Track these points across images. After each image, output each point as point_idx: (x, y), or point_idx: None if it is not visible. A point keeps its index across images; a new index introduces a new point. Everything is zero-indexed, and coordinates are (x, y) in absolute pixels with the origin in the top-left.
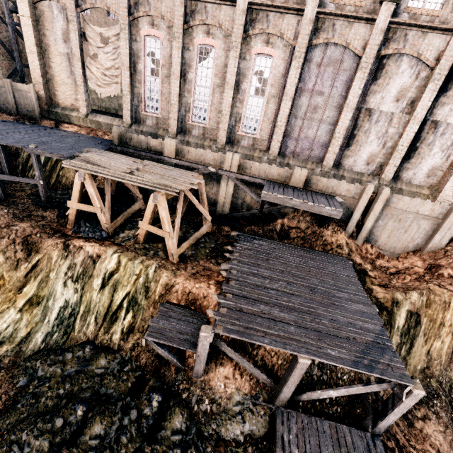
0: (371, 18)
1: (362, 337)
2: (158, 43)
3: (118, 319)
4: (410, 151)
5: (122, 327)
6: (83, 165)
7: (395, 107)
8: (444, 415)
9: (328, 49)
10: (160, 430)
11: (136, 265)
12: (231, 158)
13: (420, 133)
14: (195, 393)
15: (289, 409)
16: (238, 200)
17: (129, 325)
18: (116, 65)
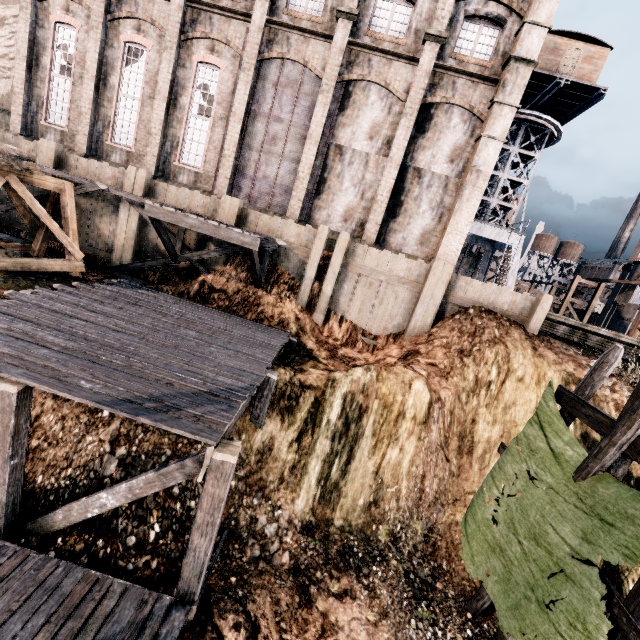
0: (328, 34)
1: (191, 385)
2: (75, 35)
3: None
4: (395, 207)
5: None
6: None
7: (369, 146)
8: (387, 592)
9: (285, 66)
10: None
11: None
12: (134, 174)
13: (404, 183)
14: None
15: (7, 542)
16: (148, 245)
17: None
18: (11, 54)
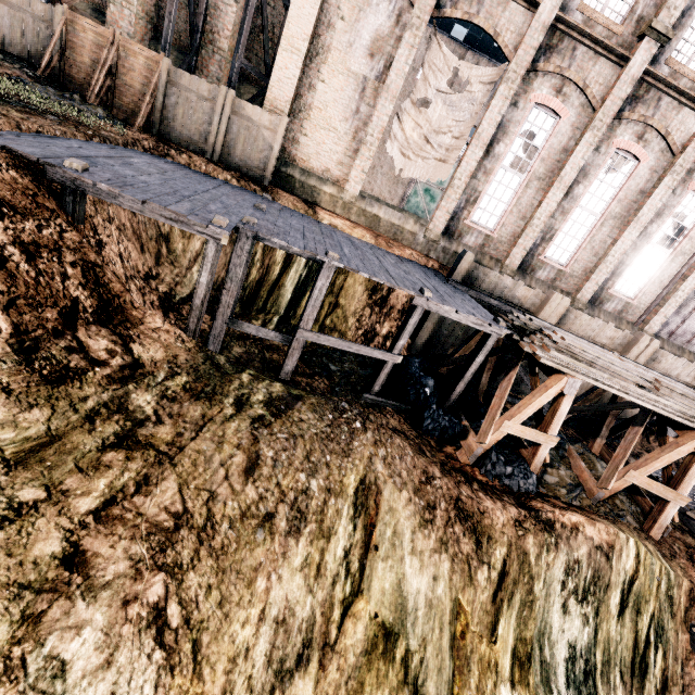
0: None
1: None
2: (549, 122)
3: (647, 668)
4: None
5: (654, 682)
6: (571, 363)
7: None
8: None
9: None
10: None
11: (654, 560)
12: (646, 344)
13: None
14: None
15: None
16: None
17: (660, 676)
18: (457, 131)
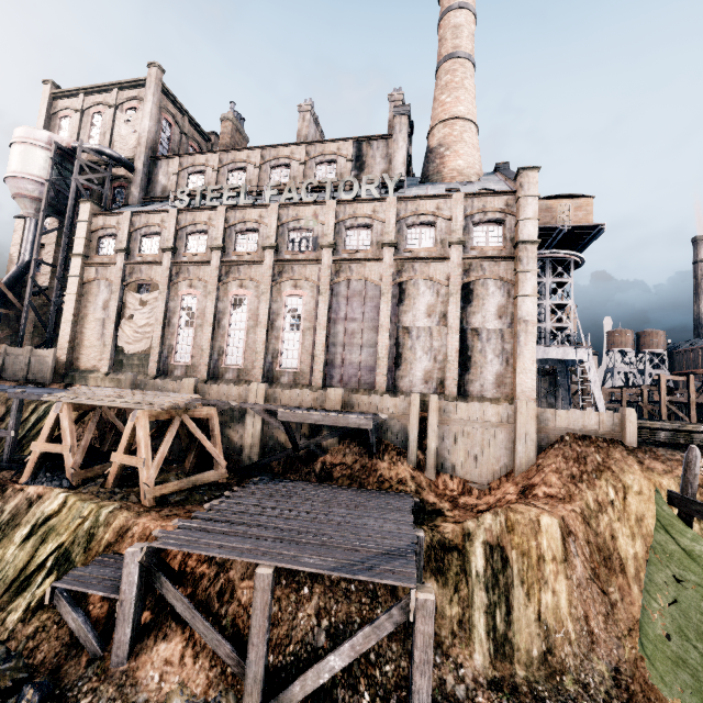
0: (378, 258)
1: (372, 550)
2: (195, 299)
3: (30, 587)
4: (465, 362)
5: (31, 599)
6: (66, 396)
7: (430, 322)
8: None
9: (351, 284)
10: None
11: (88, 505)
12: (256, 388)
13: (466, 342)
14: (105, 696)
15: None
16: (271, 441)
17: (43, 596)
18: (151, 322)
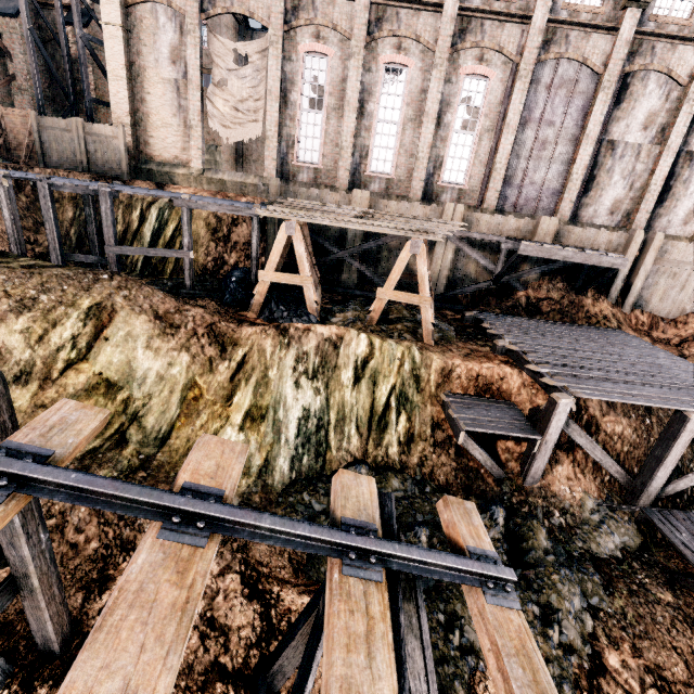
0: (613, 27)
1: None
2: (324, 63)
3: (389, 425)
4: (663, 192)
5: (397, 436)
6: (289, 212)
7: (643, 137)
8: None
9: (560, 66)
10: (524, 554)
11: (395, 347)
12: (452, 211)
13: (674, 168)
14: (538, 505)
15: (657, 508)
16: (457, 272)
17: (406, 433)
18: (256, 95)
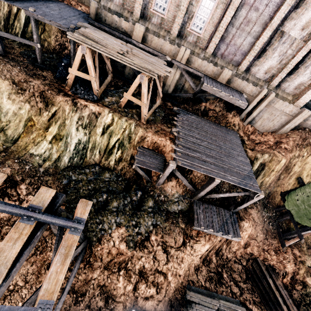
0: None
1: (242, 172)
2: None
3: (113, 153)
4: (293, 69)
5: (115, 158)
6: (84, 39)
7: (299, 34)
8: (259, 207)
9: None
10: (142, 206)
11: (124, 123)
12: (183, 52)
13: (305, 58)
14: (157, 192)
15: (199, 201)
16: (180, 85)
17: (119, 157)
18: None
